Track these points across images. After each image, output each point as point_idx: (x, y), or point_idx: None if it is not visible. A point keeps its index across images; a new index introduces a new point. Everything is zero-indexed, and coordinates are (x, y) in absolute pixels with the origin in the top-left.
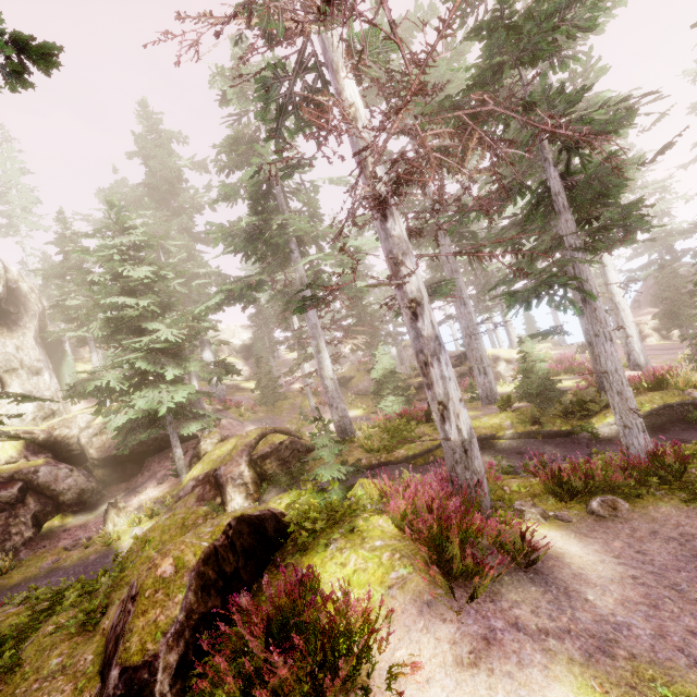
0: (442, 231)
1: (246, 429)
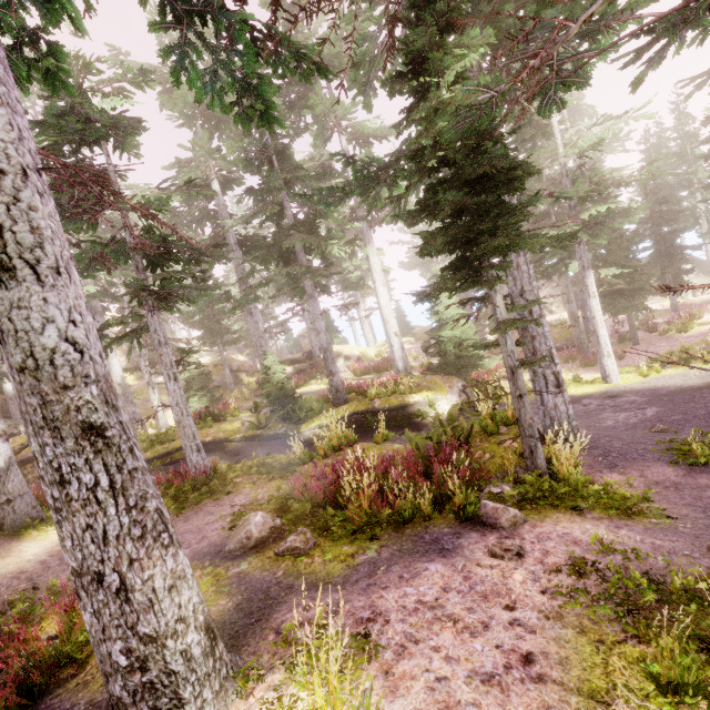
0: (231, 243)
1: None
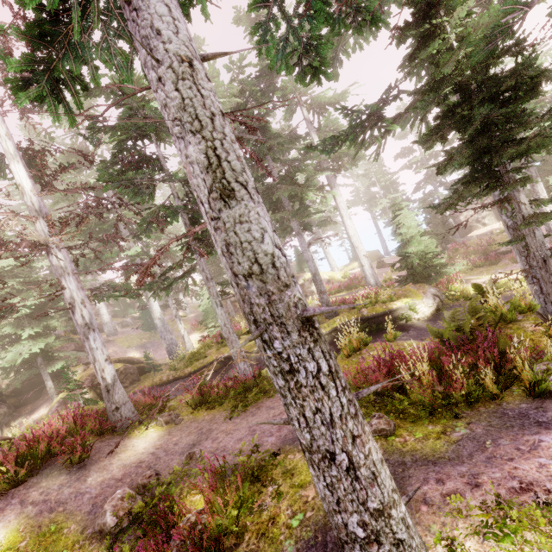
0: None
1: (127, 354)
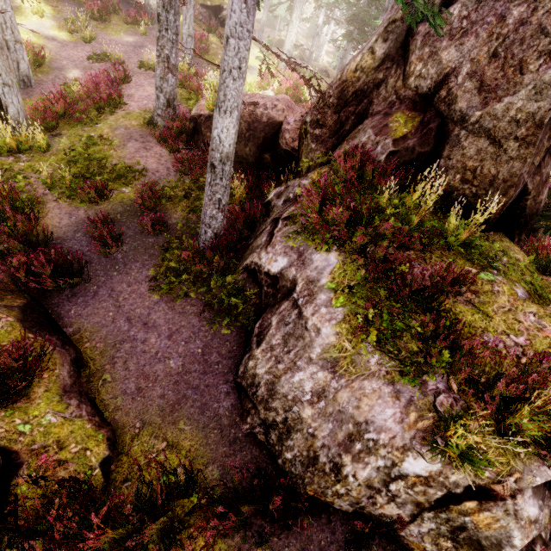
0: None
1: None
